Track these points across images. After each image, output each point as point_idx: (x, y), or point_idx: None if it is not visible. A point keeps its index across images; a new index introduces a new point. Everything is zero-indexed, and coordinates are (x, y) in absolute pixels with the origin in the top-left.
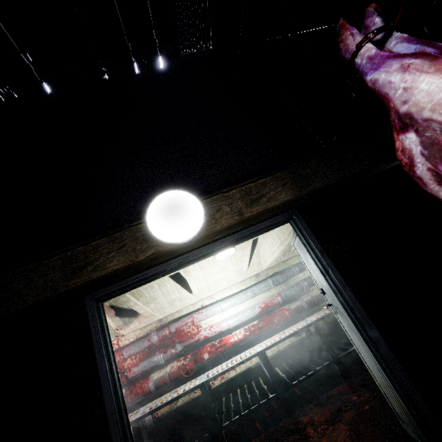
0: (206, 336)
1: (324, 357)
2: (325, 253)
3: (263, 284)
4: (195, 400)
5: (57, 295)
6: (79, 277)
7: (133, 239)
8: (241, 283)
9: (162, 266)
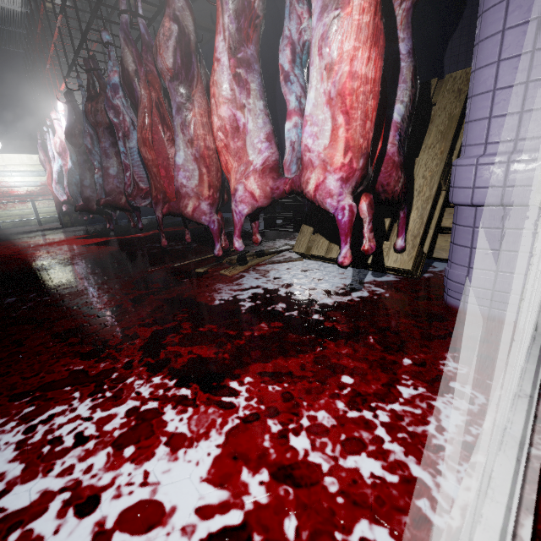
0: None
1: None
2: None
3: None
4: None
5: None
6: None
7: None
8: (32, 166)
9: None
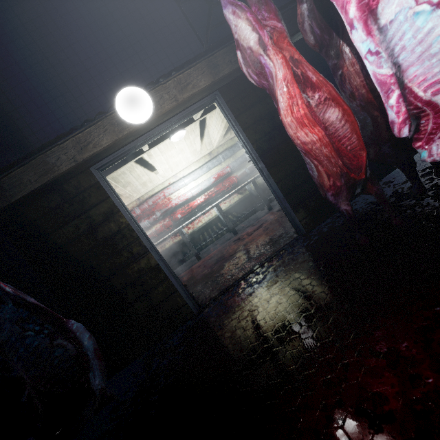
0: (177, 204)
1: (260, 202)
2: (237, 122)
3: (215, 160)
4: (177, 243)
5: (78, 164)
6: (88, 152)
7: (111, 125)
8: (198, 162)
9: (133, 144)
